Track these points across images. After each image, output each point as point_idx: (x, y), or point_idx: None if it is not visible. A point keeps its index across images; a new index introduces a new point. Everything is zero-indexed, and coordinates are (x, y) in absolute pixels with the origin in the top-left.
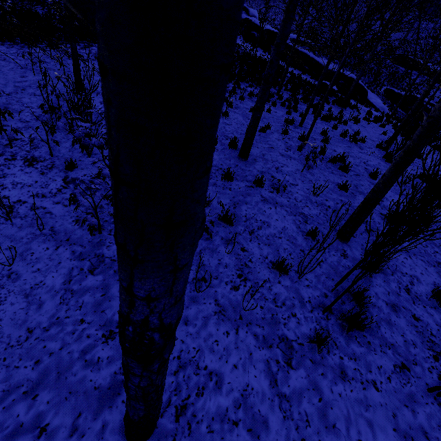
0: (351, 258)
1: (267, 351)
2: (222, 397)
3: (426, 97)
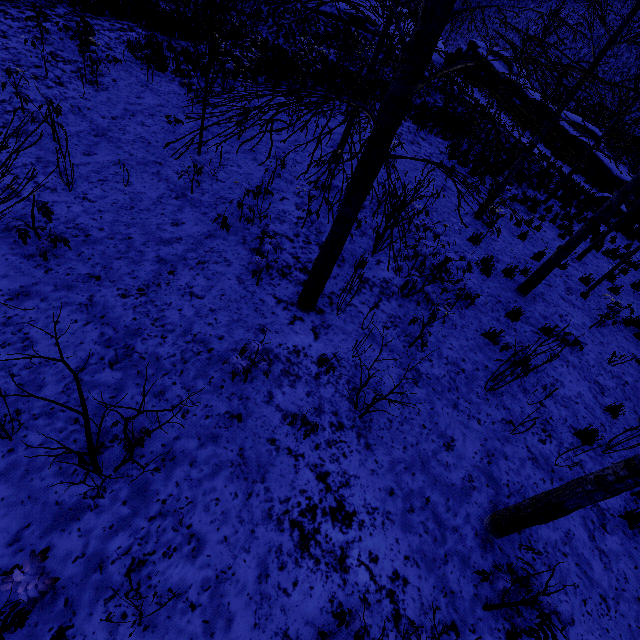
0: None
1: (582, 509)
2: (550, 531)
3: None
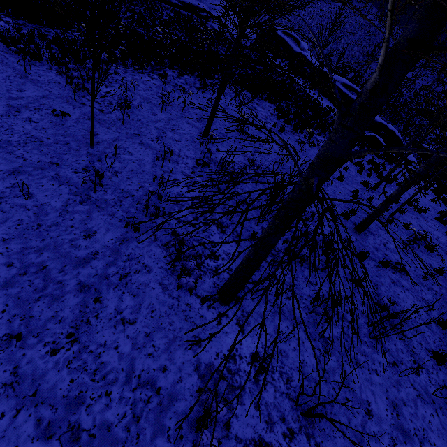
0: None
1: None
2: None
3: None
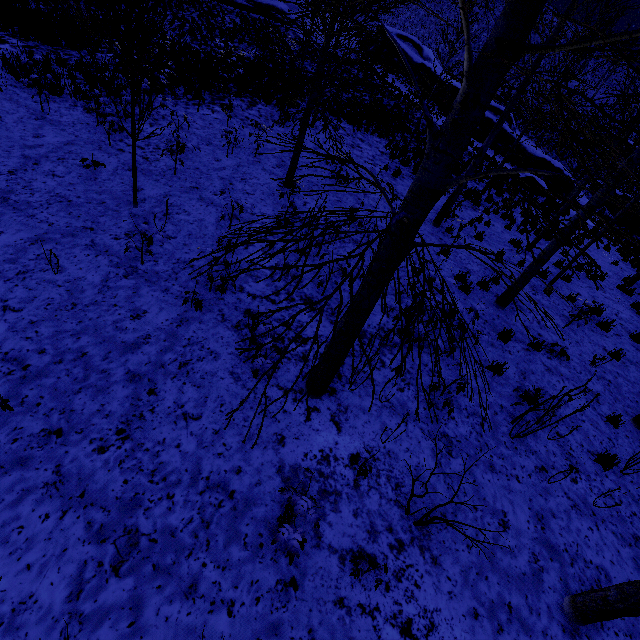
0: None
1: (629, 549)
2: None
3: None
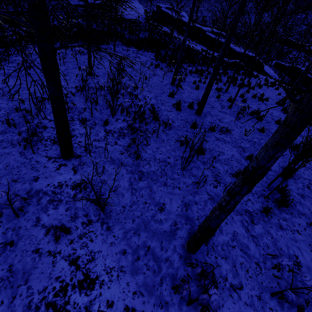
0: (273, 171)
1: (240, 216)
2: (224, 236)
3: (303, 67)
